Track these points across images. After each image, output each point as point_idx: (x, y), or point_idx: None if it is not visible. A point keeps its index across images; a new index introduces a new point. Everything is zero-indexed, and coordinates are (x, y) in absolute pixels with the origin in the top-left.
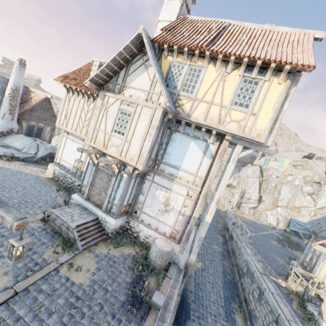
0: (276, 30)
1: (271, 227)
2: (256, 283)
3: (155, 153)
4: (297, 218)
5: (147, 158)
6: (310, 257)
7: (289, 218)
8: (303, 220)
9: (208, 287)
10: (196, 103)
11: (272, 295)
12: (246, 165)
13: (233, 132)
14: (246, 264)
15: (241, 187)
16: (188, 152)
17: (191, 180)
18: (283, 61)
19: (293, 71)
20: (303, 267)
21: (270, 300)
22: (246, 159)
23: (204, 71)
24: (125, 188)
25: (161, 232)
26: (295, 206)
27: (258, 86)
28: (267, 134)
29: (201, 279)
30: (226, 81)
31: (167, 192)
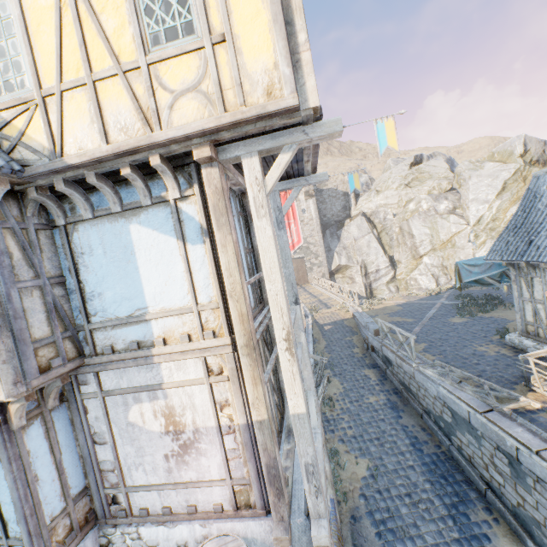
0: None
1: (434, 295)
2: (488, 439)
3: (47, 318)
4: (457, 256)
5: (13, 351)
6: (533, 312)
7: (447, 263)
8: (467, 255)
9: (406, 513)
10: (53, 106)
11: (543, 460)
12: (343, 224)
13: (200, 126)
14: (442, 403)
15: (356, 260)
16: (139, 259)
17: (194, 329)
18: None
19: None
20: (531, 336)
21: (546, 475)
22: (338, 215)
23: None
24: (9, 479)
25: (209, 511)
26: (443, 241)
27: None
28: (290, 71)
29: (383, 505)
30: None
31: (157, 399)
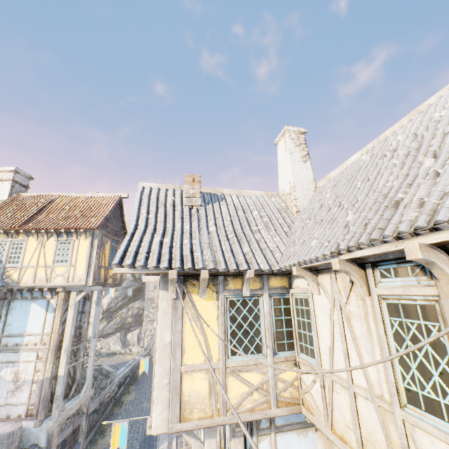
0: (96, 196)
1: None
2: None
3: None
4: None
5: None
6: None
7: None
8: None
9: None
10: (24, 270)
11: None
12: None
13: (60, 284)
14: None
15: None
16: (31, 314)
17: (39, 341)
18: (77, 227)
19: (91, 230)
20: None
21: None
22: None
23: (26, 243)
24: None
25: (15, 417)
26: None
27: (72, 244)
28: (86, 277)
29: None
30: (47, 246)
31: (15, 366)
